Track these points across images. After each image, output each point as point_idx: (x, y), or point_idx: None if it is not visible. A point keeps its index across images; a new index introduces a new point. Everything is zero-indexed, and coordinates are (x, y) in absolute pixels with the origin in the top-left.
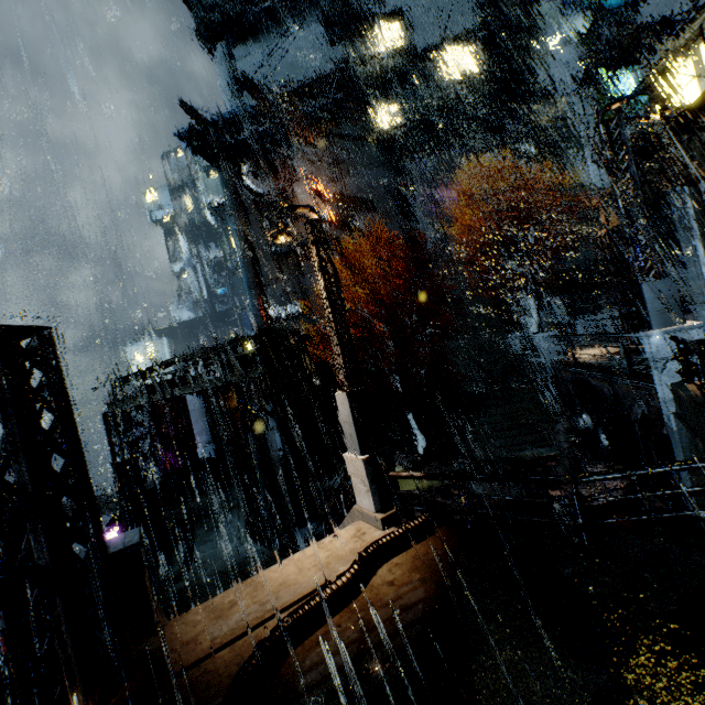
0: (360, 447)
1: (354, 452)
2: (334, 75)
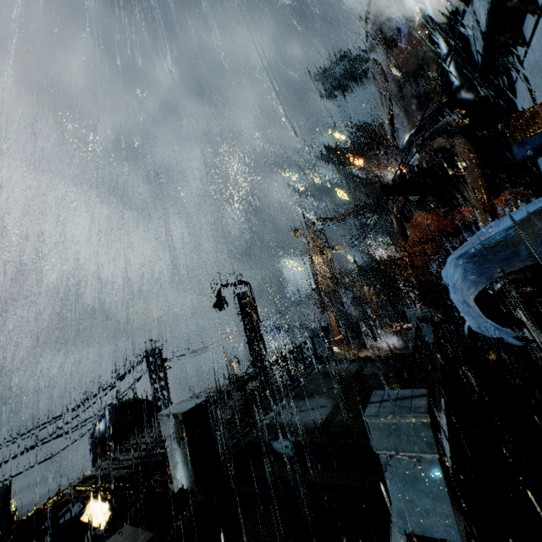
0: (420, 303)
1: (418, 304)
2: None
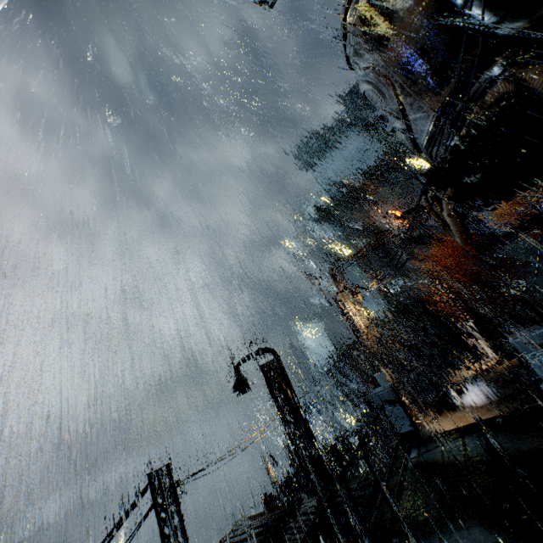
0: (483, 337)
1: (481, 339)
2: (384, 157)
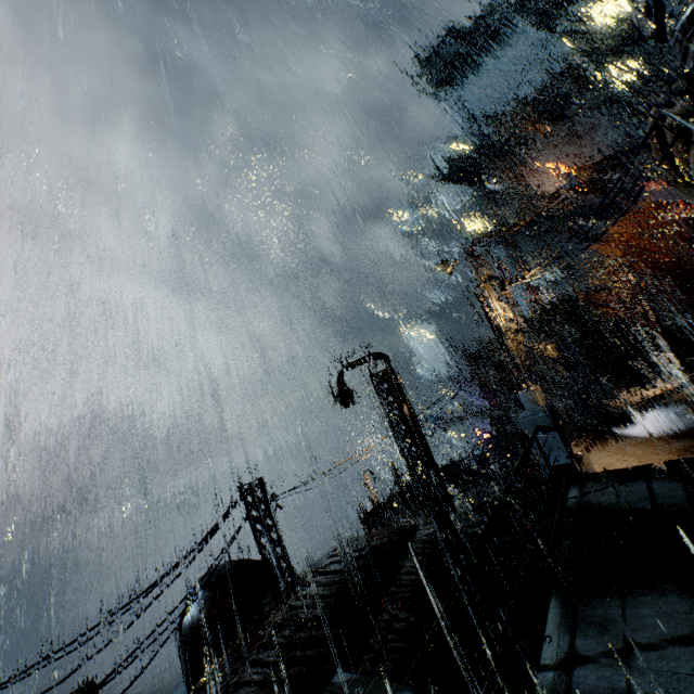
0: (670, 350)
1: (667, 353)
2: (563, 70)
